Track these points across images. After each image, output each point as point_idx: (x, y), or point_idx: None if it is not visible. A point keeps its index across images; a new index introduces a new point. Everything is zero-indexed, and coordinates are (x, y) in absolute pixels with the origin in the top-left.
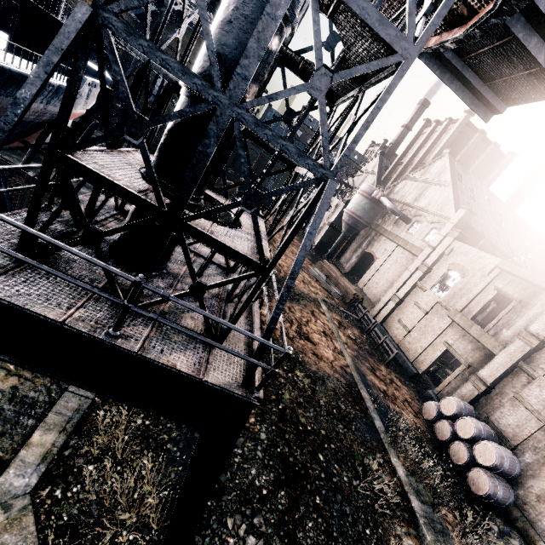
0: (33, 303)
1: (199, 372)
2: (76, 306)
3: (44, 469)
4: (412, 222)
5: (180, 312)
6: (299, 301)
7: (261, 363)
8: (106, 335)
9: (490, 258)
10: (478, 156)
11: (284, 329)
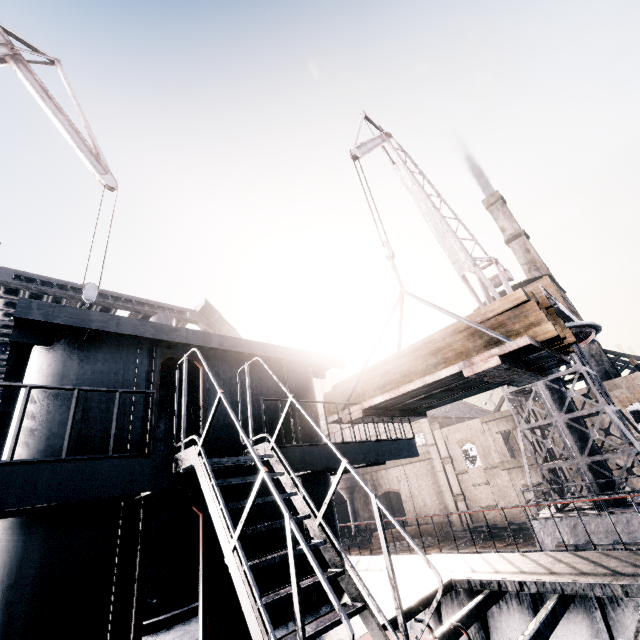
0: None
1: None
2: None
3: None
4: None
5: None
6: None
7: None
8: None
9: (473, 422)
10: None
11: None
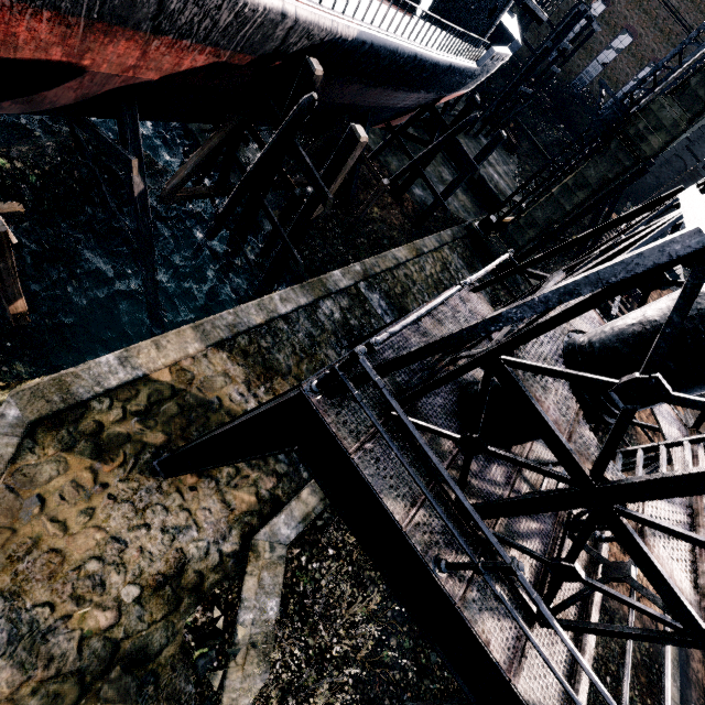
0: (386, 490)
1: (511, 666)
2: (417, 503)
3: (301, 530)
4: None
5: (510, 537)
6: None
7: None
8: (436, 564)
9: None
10: None
11: None
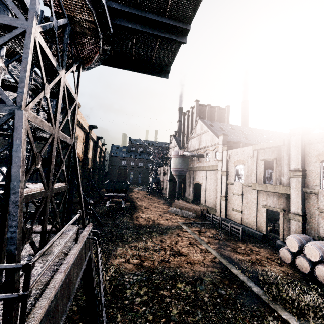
0: None
1: None
2: None
3: None
4: (205, 155)
5: None
6: (166, 232)
7: (4, 294)
8: None
9: (247, 148)
10: (214, 114)
11: (160, 257)
